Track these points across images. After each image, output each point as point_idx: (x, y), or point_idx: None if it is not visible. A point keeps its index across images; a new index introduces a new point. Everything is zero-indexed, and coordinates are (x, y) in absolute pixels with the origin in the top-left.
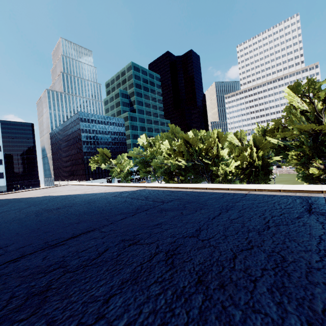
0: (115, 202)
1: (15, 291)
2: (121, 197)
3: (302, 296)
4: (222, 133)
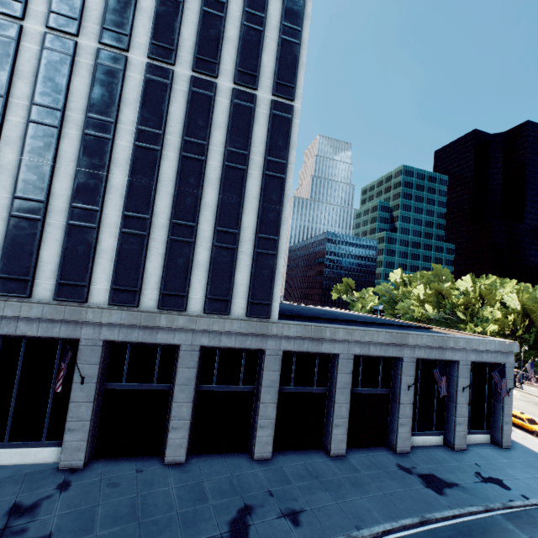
0: (364, 316)
1: (356, 317)
2: (366, 316)
3: (383, 321)
4: (487, 290)
